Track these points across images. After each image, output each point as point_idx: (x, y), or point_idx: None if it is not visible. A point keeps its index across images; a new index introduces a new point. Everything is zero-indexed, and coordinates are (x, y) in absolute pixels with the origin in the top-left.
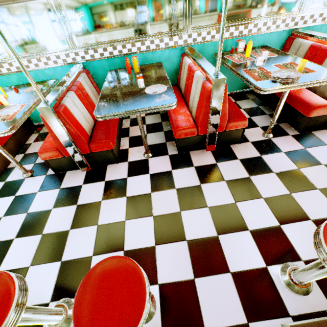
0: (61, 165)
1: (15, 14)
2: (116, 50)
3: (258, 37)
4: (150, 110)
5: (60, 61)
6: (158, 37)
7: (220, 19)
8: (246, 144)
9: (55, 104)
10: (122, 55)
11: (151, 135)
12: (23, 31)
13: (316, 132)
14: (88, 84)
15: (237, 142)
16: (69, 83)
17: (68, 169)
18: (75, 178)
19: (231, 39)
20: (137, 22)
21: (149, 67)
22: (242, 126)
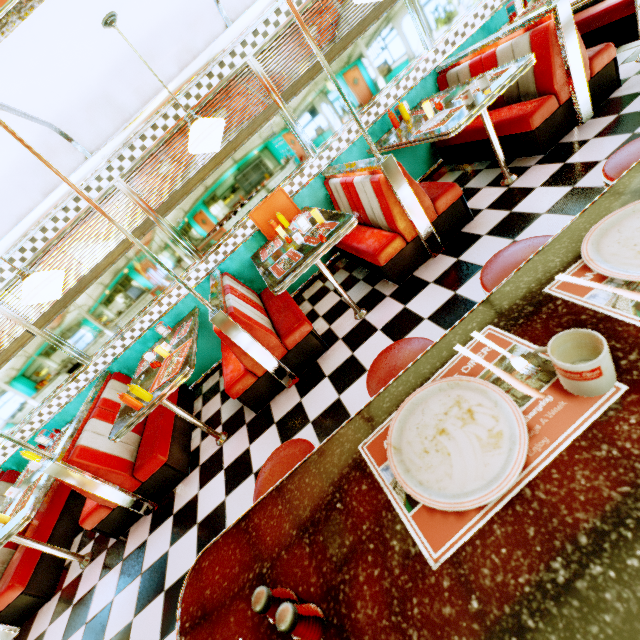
0: None
1: None
2: None
3: (69, 407)
4: None
5: None
6: None
7: (6, 429)
8: (54, 600)
9: None
10: None
11: None
12: None
13: (135, 525)
14: None
15: (46, 601)
16: None
17: None
18: None
19: (39, 431)
20: None
21: None
22: (14, 595)
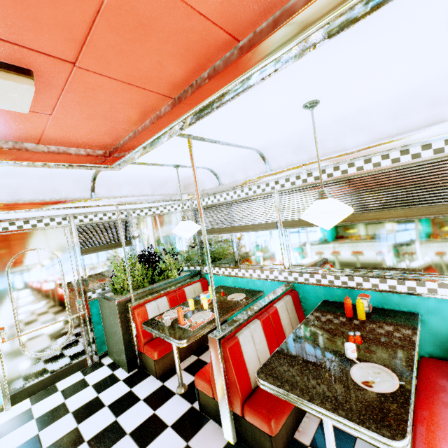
0: (208, 406)
1: (251, 237)
2: (338, 280)
3: None
4: (340, 422)
5: (271, 276)
6: (412, 278)
7: None
8: None
9: (228, 335)
10: (346, 288)
11: (366, 447)
12: (252, 248)
13: None
14: (289, 309)
15: None
16: (260, 309)
17: (212, 417)
18: (211, 440)
19: None
20: (377, 256)
21: (388, 315)
22: None
